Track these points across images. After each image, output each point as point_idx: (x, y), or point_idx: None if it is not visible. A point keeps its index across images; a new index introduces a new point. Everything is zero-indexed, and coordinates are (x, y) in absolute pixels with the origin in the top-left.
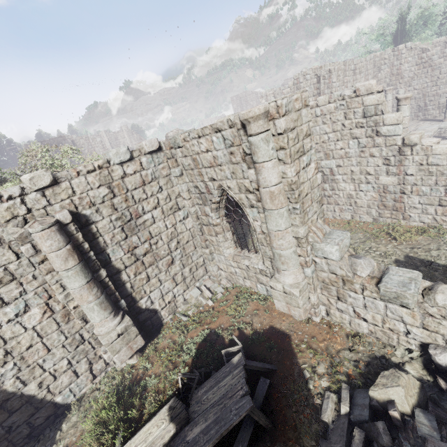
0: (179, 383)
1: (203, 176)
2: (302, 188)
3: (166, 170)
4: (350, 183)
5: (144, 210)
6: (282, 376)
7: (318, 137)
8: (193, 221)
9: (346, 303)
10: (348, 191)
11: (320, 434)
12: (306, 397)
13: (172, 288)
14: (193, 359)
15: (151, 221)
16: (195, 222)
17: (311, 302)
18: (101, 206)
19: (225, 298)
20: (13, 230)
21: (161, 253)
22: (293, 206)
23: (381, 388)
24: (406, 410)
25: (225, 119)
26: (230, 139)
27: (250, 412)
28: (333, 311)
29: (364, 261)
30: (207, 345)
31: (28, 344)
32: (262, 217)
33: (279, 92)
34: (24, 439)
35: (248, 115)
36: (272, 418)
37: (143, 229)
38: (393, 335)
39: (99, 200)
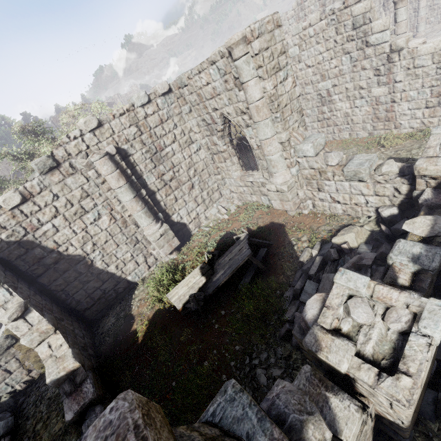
0: (206, 262)
1: (207, 108)
2: (280, 100)
3: (178, 109)
4: (345, 101)
5: (165, 144)
6: (276, 247)
7: (313, 60)
8: (205, 152)
9: (324, 192)
10: (344, 110)
11: (298, 268)
12: (292, 254)
13: (195, 208)
14: (215, 249)
15: (171, 153)
16: (206, 152)
17: (300, 198)
18: (134, 142)
19: (237, 212)
20: (81, 161)
21: (183, 180)
22: (275, 116)
23: (340, 236)
24: (355, 245)
25: (216, 51)
26: (223, 68)
27: (251, 258)
28: (317, 202)
29: (334, 154)
30: (225, 240)
31: (105, 240)
32: (255, 132)
33: (286, 17)
34: (114, 299)
35: (231, 42)
36: (268, 267)
37: (167, 160)
38: (358, 208)
39: (131, 137)
